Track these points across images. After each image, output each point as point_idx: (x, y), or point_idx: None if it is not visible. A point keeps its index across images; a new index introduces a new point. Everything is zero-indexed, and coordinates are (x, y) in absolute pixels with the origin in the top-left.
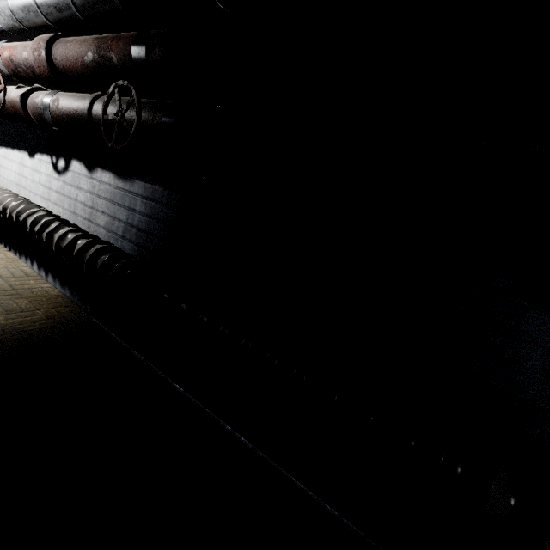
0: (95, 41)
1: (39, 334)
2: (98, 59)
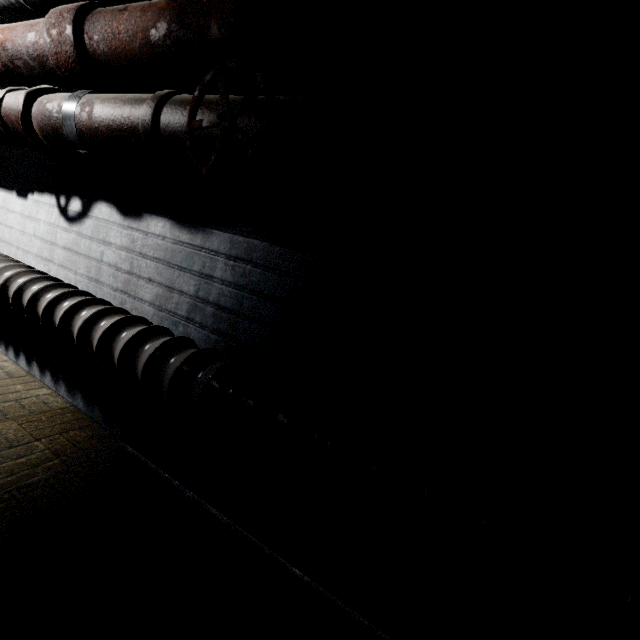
0: (173, 3)
1: (45, 492)
2: (178, 32)
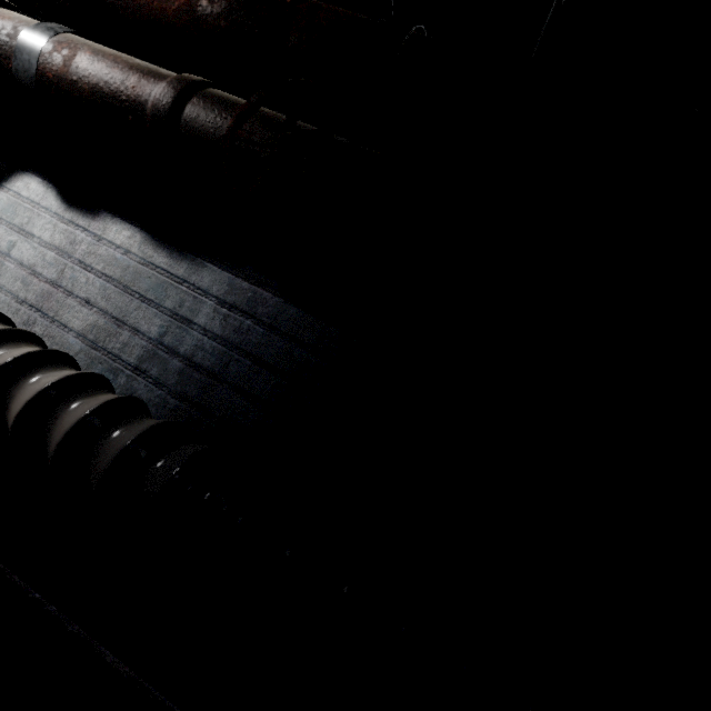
0: None
1: None
2: (241, 18)
